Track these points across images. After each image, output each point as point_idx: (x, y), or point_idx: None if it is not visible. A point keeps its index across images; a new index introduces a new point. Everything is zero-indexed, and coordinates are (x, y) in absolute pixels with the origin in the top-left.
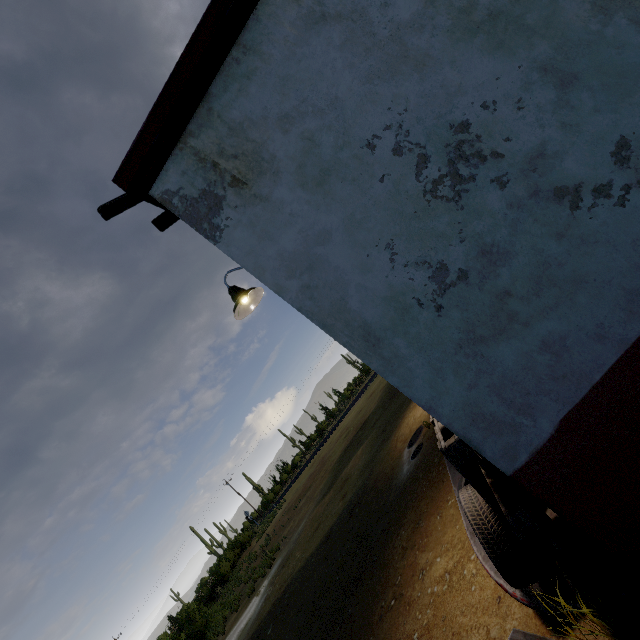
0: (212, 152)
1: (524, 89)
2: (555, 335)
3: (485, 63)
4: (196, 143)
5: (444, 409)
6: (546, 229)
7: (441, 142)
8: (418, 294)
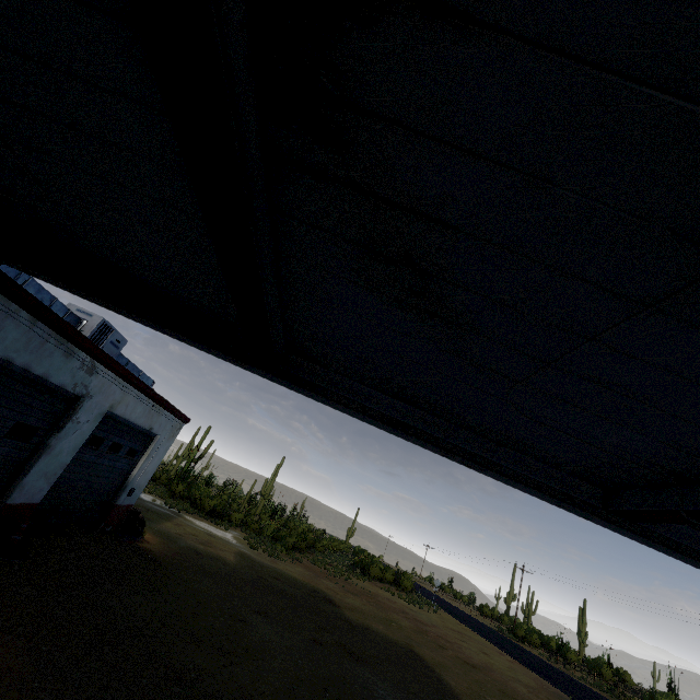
0: None
1: None
2: None
3: None
4: None
5: None
6: None
7: None
8: None
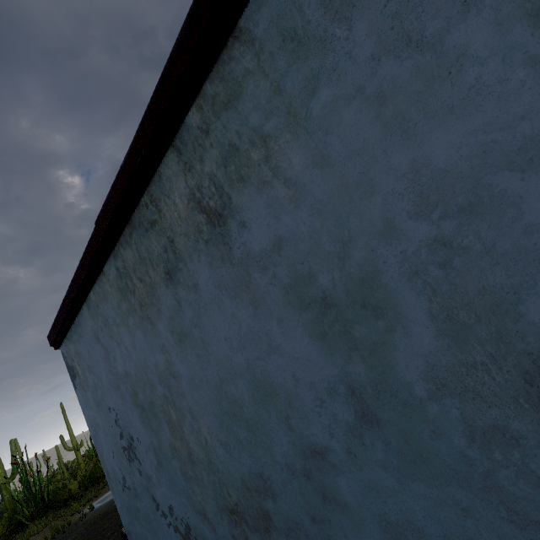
0: (73, 354)
1: (149, 448)
2: (149, 539)
3: (139, 423)
4: (69, 345)
5: (123, 520)
6: (150, 505)
7: (127, 435)
8: (119, 478)
